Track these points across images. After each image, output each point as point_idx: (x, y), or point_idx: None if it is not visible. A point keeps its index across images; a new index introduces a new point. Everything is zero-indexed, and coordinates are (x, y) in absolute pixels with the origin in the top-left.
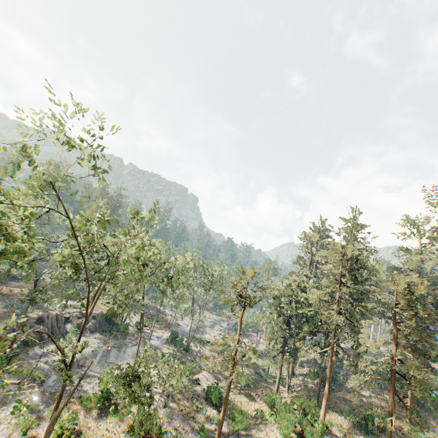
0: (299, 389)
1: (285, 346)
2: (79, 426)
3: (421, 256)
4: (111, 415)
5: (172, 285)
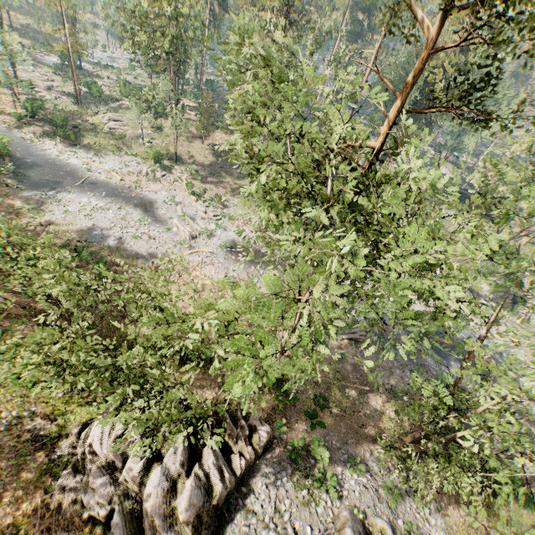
0: None
1: None
2: None
3: None
4: (2, 87)
5: None
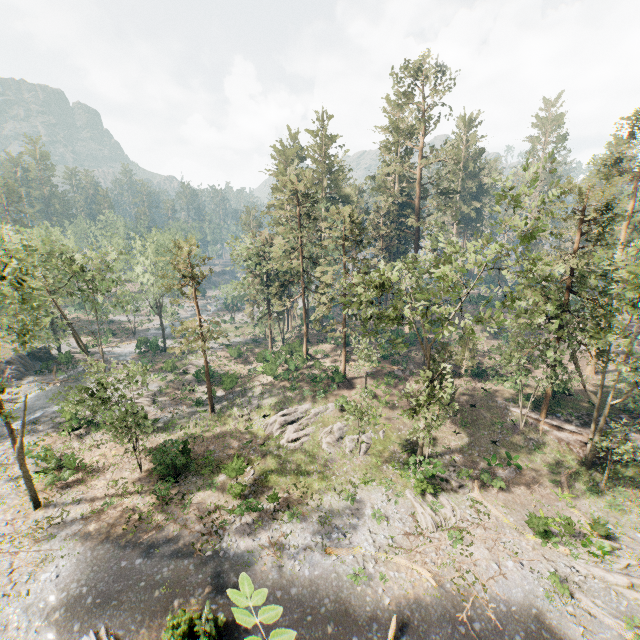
0: (293, 339)
1: (269, 307)
2: (62, 451)
3: (385, 169)
4: (94, 431)
5: (96, 289)
